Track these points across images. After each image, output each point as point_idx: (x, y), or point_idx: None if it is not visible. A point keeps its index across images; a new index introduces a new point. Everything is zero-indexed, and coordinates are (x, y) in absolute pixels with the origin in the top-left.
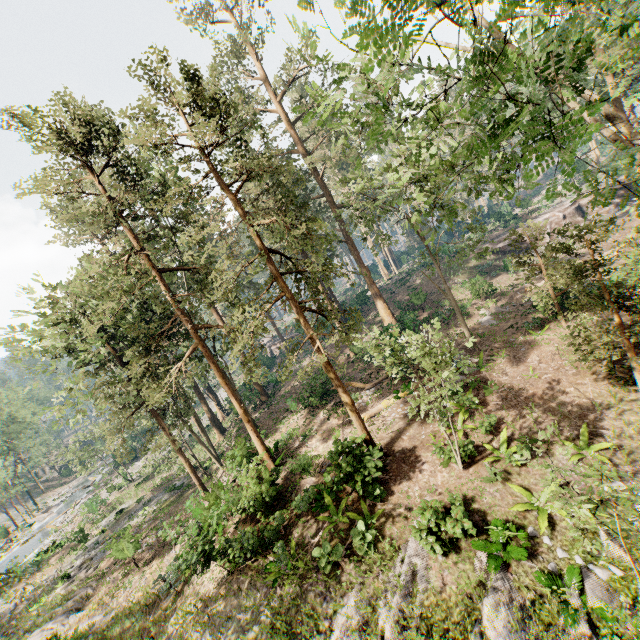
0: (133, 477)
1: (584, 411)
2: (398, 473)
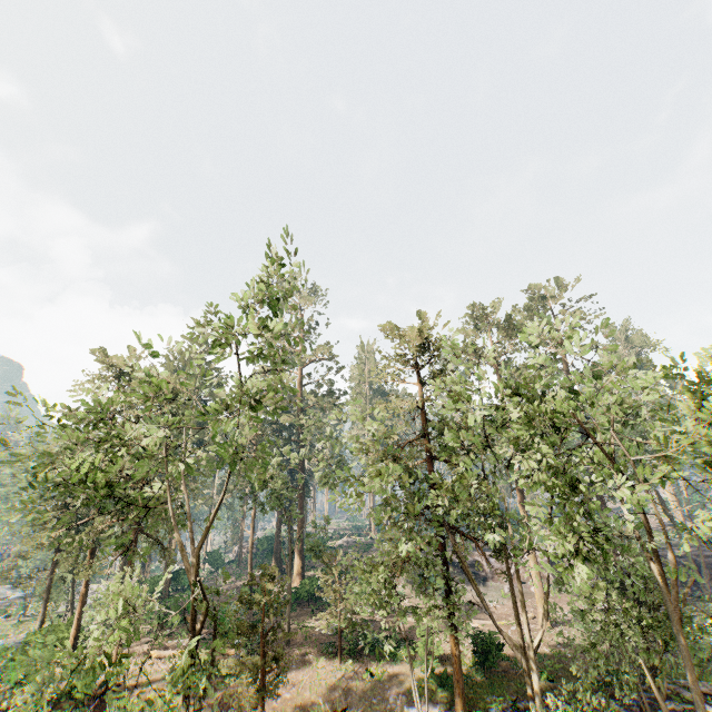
0: (30, 612)
1: None
2: (100, 710)
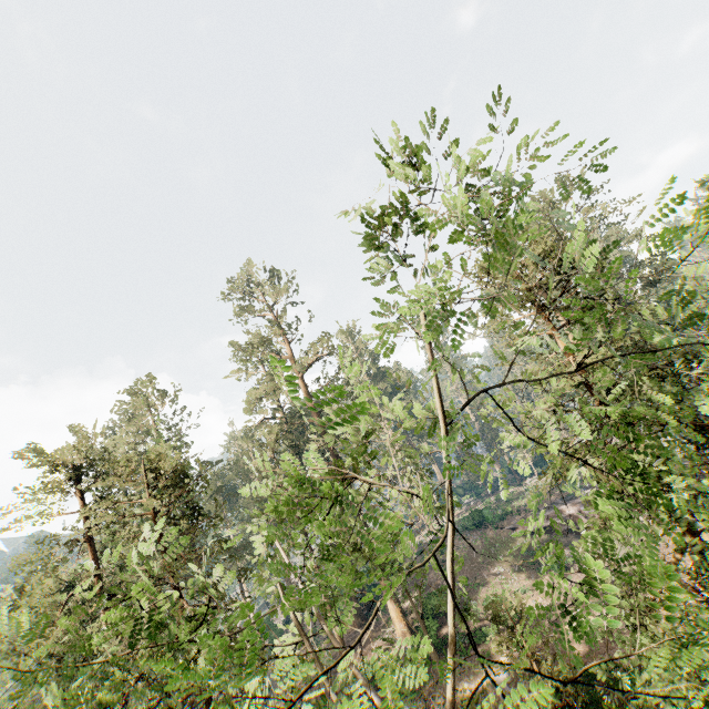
0: None
1: None
2: None
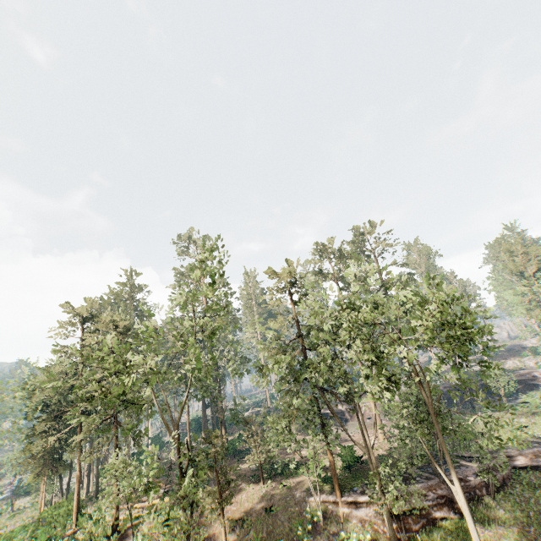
0: (16, 508)
1: (207, 538)
2: None
